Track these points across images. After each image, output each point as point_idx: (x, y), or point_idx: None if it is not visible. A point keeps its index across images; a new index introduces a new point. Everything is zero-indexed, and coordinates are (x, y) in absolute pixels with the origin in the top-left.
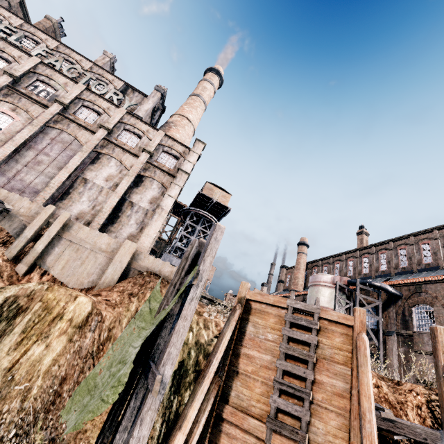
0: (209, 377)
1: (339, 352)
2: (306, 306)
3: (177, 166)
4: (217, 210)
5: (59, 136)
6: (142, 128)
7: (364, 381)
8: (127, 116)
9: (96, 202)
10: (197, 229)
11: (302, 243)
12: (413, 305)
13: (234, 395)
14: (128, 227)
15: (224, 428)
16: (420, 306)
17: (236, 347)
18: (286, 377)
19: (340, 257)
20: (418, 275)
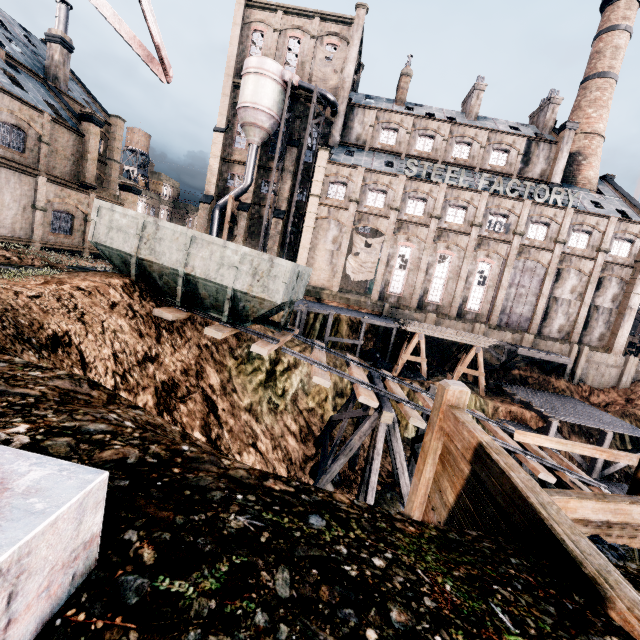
0: None
1: None
2: None
3: (633, 252)
4: None
5: (524, 265)
6: (591, 223)
7: None
8: (574, 215)
9: (568, 314)
10: None
11: None
12: None
13: None
14: (598, 329)
15: None
16: None
17: None
18: None
19: None
20: None
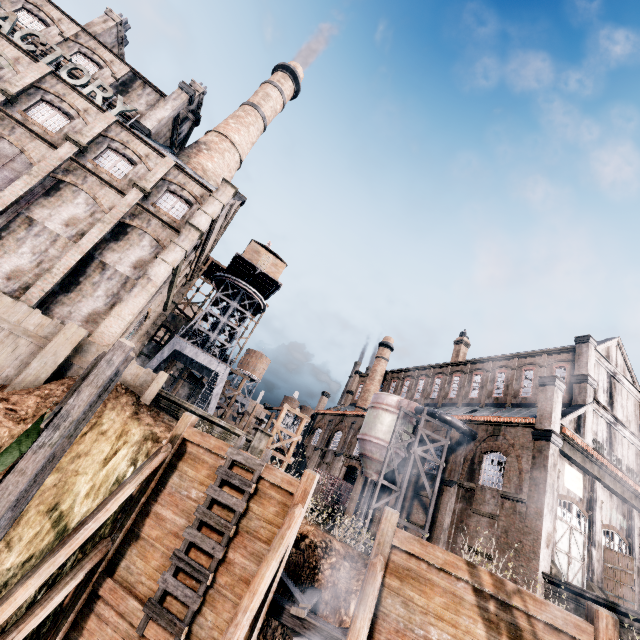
0: (73, 545)
1: (268, 525)
2: (249, 460)
3: (188, 217)
4: (263, 283)
5: None
6: (139, 150)
7: (261, 572)
8: (117, 128)
9: (45, 256)
10: (231, 307)
11: (385, 344)
12: (485, 451)
13: (124, 566)
14: (92, 301)
15: (98, 607)
16: (493, 453)
17: (148, 502)
18: (194, 550)
19: (428, 371)
20: (508, 412)
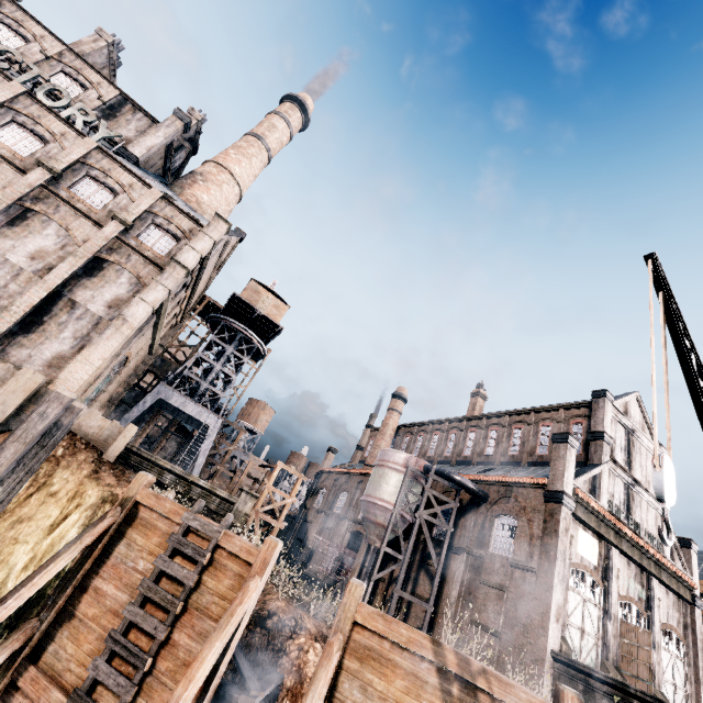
0: None
1: (220, 601)
2: (206, 526)
3: (174, 253)
4: (263, 327)
5: None
6: (122, 179)
7: (202, 655)
8: (98, 155)
9: (4, 292)
10: (226, 352)
11: (398, 395)
12: (496, 514)
13: (52, 651)
14: (57, 343)
15: (15, 701)
16: (505, 517)
17: (88, 575)
18: (135, 630)
19: (442, 426)
20: (523, 471)
